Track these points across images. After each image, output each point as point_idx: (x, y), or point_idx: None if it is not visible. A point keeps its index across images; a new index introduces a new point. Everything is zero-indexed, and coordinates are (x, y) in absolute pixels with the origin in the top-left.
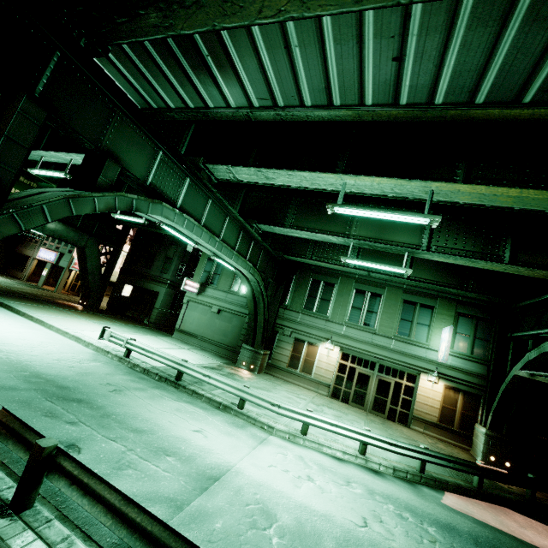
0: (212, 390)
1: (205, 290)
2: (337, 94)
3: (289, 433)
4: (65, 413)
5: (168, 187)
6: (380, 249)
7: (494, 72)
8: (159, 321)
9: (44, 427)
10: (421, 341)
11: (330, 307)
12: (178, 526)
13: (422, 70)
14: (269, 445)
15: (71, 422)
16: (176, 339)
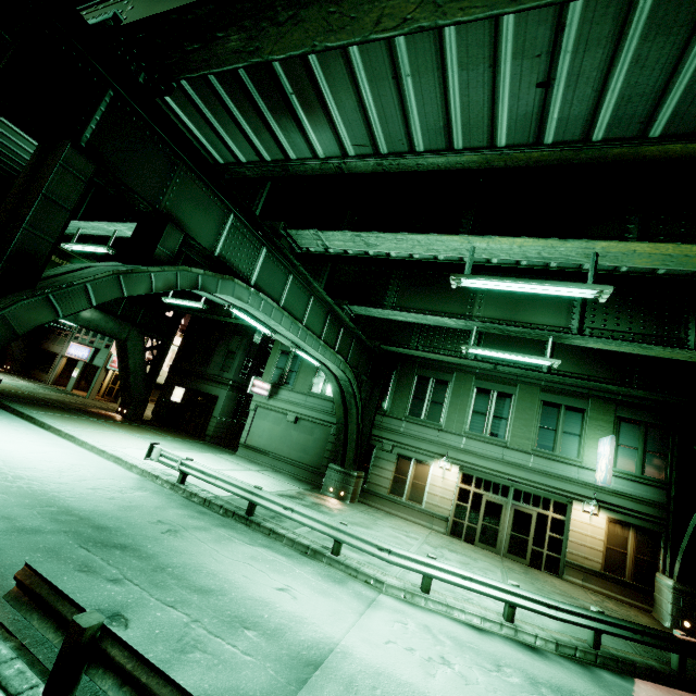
0: (295, 527)
1: (279, 393)
2: (460, 134)
3: (405, 590)
4: (105, 567)
5: (240, 259)
6: (514, 334)
7: (677, 94)
8: (219, 434)
9: (79, 588)
10: (571, 456)
11: (444, 413)
12: None
13: (577, 97)
14: (381, 609)
15: (114, 579)
16: (241, 457)
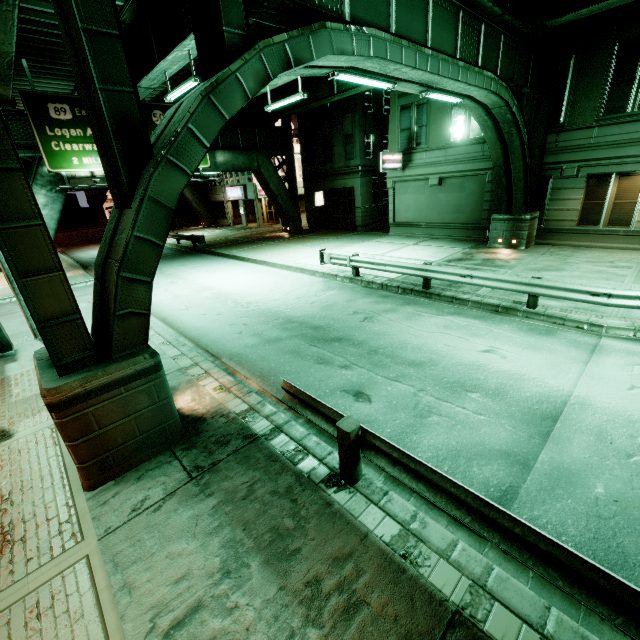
0: (476, 290)
1: (412, 159)
2: None
3: (635, 330)
4: (333, 357)
5: None
6: None
7: None
8: (367, 221)
9: (324, 377)
10: None
11: None
12: (538, 492)
13: None
14: (608, 354)
15: (344, 366)
16: (395, 236)
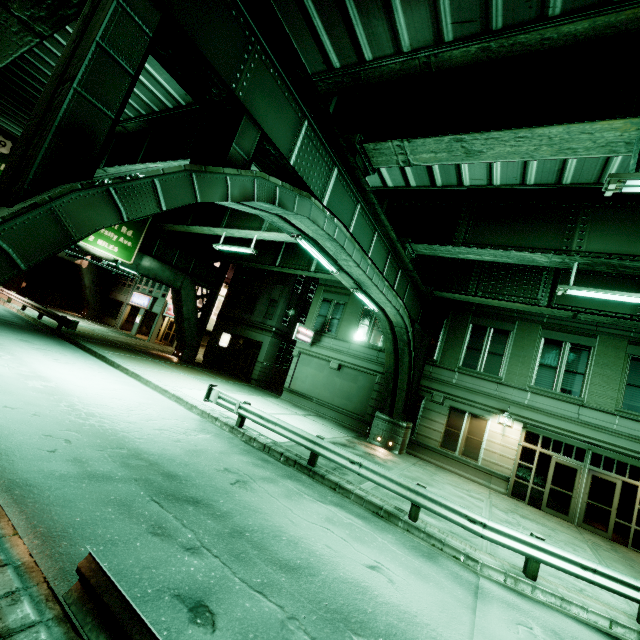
0: (360, 482)
1: (321, 340)
2: None
3: (506, 573)
4: (180, 528)
5: (312, 178)
6: (630, 271)
7: None
8: (263, 378)
9: (153, 560)
10: None
11: (504, 365)
12: None
13: None
14: (491, 602)
15: (190, 548)
16: (286, 401)
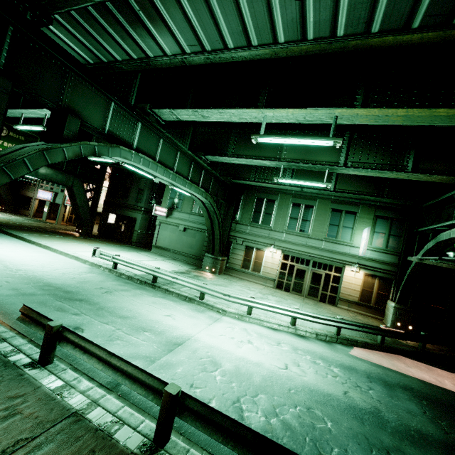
0: (181, 288)
1: (172, 213)
2: (254, 35)
3: (238, 314)
4: (71, 309)
5: (123, 132)
6: (306, 168)
7: (384, 2)
8: (140, 240)
9: (57, 318)
10: (346, 240)
11: (273, 219)
12: (151, 371)
13: (322, 6)
14: (221, 322)
15: (75, 314)
16: (154, 253)
